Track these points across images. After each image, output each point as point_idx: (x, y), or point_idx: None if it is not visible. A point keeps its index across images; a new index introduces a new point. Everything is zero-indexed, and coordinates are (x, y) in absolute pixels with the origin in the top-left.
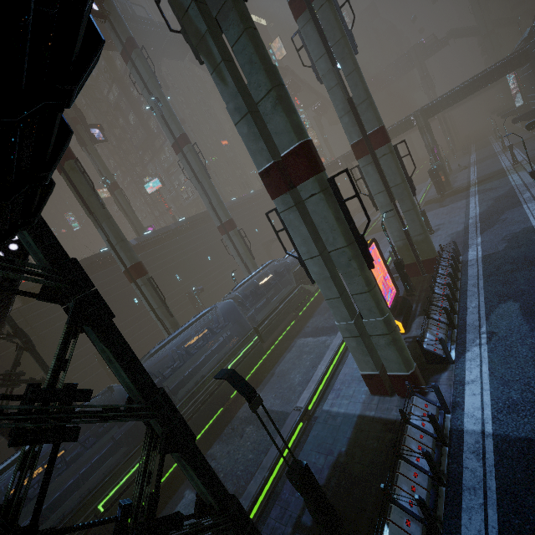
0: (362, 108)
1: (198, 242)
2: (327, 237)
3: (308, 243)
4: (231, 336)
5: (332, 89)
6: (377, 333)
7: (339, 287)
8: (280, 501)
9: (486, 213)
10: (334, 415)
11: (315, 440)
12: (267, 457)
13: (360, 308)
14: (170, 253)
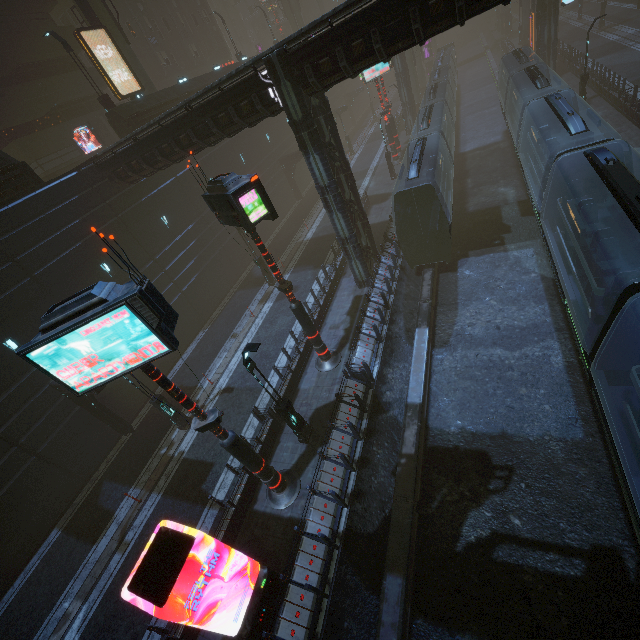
0: None
1: None
2: None
3: None
4: None
5: None
6: None
7: None
8: None
9: None
10: None
11: None
12: None
13: None
14: None
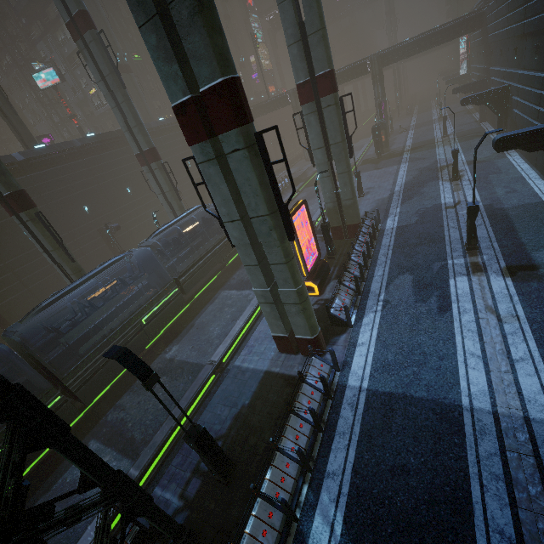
0: (314, 40)
1: (113, 168)
2: (249, 202)
3: (228, 205)
4: (149, 285)
5: (283, 4)
6: (290, 302)
7: (259, 254)
8: (183, 450)
9: (410, 184)
10: (244, 370)
11: (223, 394)
12: (176, 409)
13: (277, 277)
14: (74, 178)
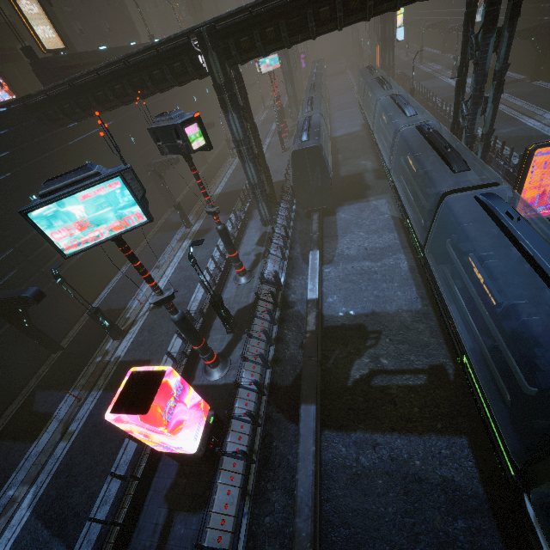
0: None
1: None
2: None
3: None
4: None
5: None
6: None
7: None
8: None
9: None
10: None
11: None
12: None
13: None
14: None
